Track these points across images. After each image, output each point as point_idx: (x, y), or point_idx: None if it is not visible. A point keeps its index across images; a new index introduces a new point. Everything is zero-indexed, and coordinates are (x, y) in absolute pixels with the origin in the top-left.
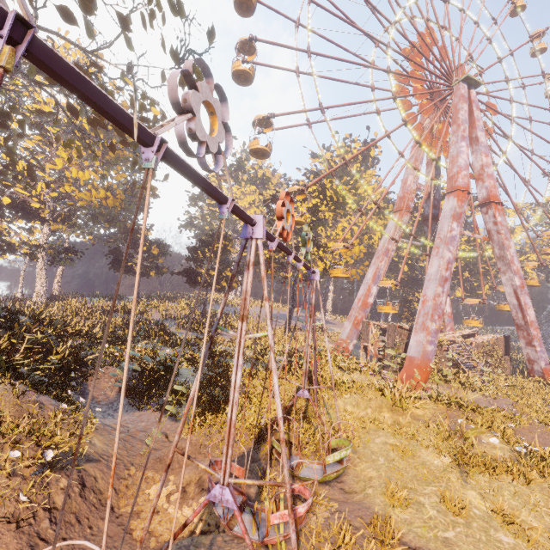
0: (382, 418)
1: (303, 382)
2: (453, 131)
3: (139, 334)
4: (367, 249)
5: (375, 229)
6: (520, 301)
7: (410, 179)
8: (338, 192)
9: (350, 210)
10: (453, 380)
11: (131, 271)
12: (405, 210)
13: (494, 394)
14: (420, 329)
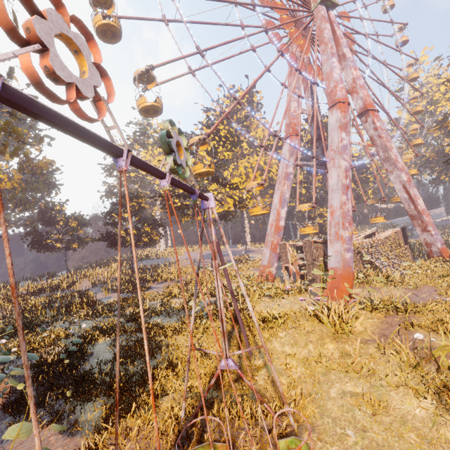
0: (327, 352)
1: (224, 349)
2: (322, 51)
3: (60, 312)
4: (268, 182)
5: (272, 163)
6: (410, 194)
7: (293, 105)
8: (231, 130)
9: (247, 151)
10: (374, 280)
11: (52, 247)
12: (294, 134)
13: (415, 285)
14: (335, 239)
